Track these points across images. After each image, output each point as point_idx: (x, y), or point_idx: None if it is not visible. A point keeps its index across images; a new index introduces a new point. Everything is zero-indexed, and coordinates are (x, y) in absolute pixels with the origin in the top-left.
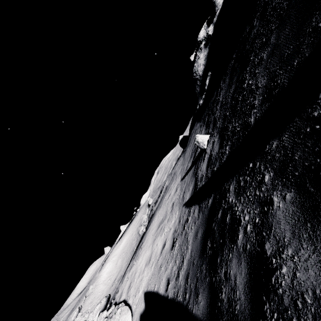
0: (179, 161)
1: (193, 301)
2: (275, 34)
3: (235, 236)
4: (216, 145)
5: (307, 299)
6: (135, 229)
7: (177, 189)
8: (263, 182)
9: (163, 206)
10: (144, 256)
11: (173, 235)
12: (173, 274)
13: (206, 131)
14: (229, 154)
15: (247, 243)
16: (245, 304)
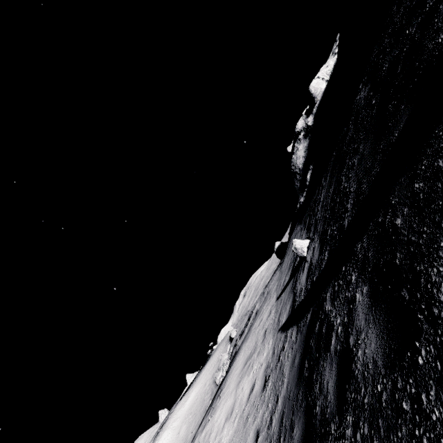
0: (275, 275)
1: (288, 439)
2: (362, 144)
3: (329, 343)
4: (316, 252)
5: (369, 366)
6: (209, 376)
7: (271, 311)
8: (351, 282)
9: (252, 336)
10: (223, 406)
11: (265, 372)
12: (264, 422)
13: (307, 236)
14: (328, 260)
15: (338, 344)
16: (334, 403)
